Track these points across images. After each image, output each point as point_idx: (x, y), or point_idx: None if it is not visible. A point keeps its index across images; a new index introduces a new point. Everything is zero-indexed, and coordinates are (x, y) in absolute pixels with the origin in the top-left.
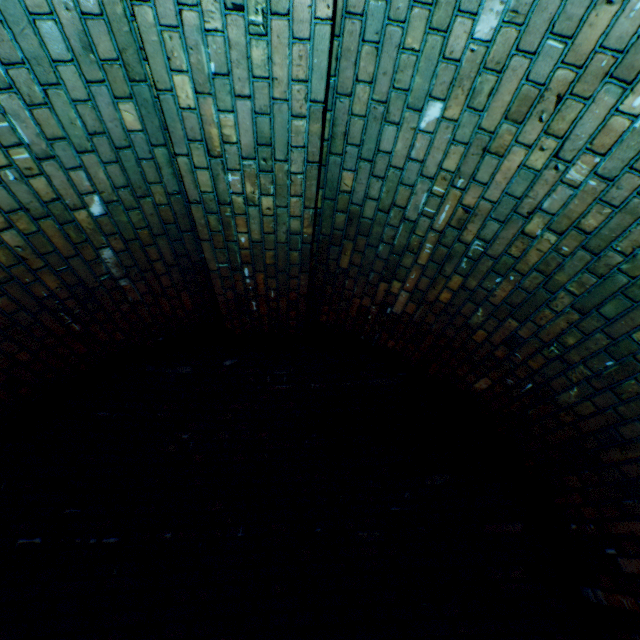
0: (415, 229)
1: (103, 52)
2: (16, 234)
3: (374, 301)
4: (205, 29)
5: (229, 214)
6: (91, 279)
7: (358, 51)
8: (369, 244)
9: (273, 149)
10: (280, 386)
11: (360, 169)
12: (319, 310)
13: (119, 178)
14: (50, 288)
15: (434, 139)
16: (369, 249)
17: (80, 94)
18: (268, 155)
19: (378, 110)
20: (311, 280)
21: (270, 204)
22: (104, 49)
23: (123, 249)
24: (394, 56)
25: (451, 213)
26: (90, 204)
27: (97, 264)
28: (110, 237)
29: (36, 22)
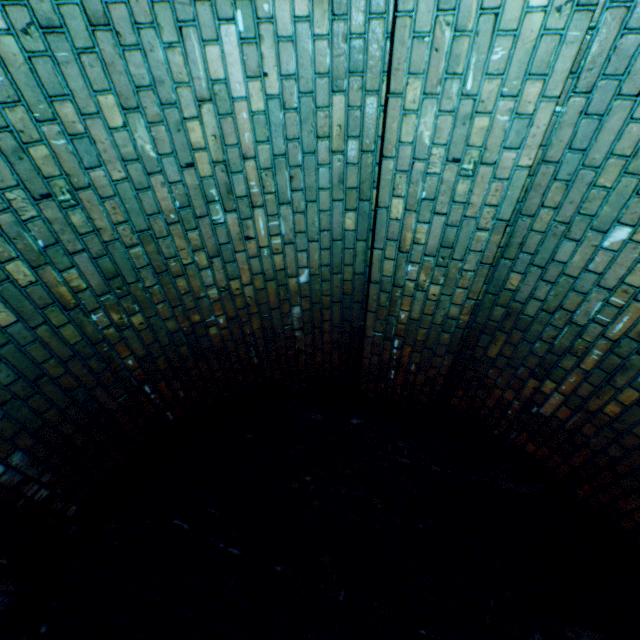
0: (582, 333)
1: (349, 184)
2: (252, 288)
3: (518, 396)
4: (426, 172)
5: (398, 294)
6: (279, 326)
7: (547, 186)
8: (524, 339)
9: (452, 251)
10: (400, 458)
11: (529, 273)
12: (452, 392)
13: (326, 259)
14: (253, 328)
15: (617, 256)
16: (523, 344)
17: (325, 207)
18: (447, 254)
19: (558, 228)
20: (452, 362)
21: (436, 291)
22: (350, 182)
23: (307, 308)
24: (583, 190)
25: (630, 324)
26: (301, 274)
27: (287, 316)
28: (303, 298)
29: (319, 169)
